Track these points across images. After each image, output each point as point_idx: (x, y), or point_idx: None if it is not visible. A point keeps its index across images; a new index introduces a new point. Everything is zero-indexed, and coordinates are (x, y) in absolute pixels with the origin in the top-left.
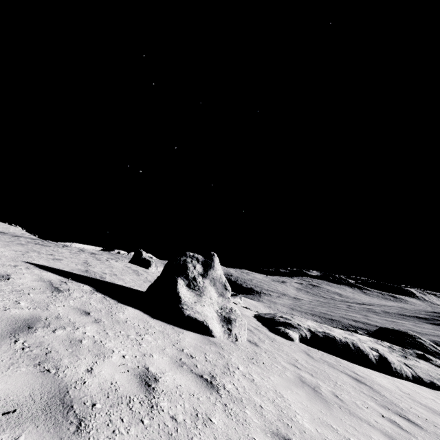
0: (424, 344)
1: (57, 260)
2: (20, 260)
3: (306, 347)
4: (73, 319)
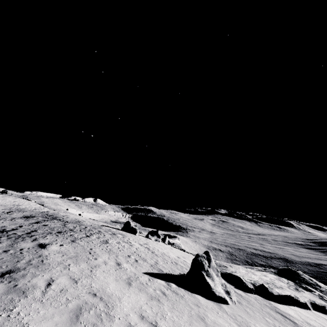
0: (306, 278)
1: (138, 262)
2: (142, 273)
3: (253, 296)
4: (201, 311)
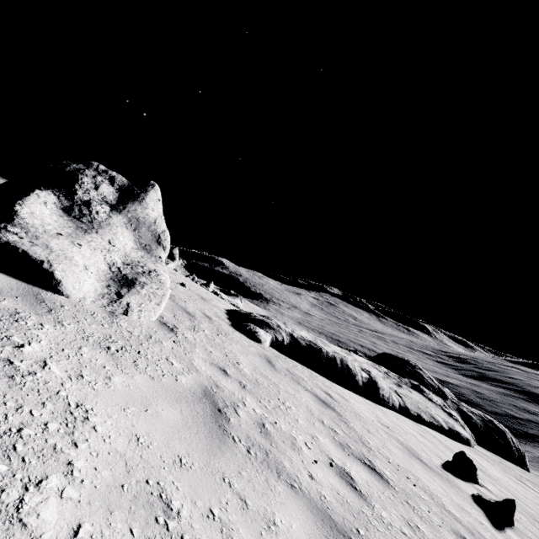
0: (423, 375)
1: None
2: None
3: (277, 354)
4: None
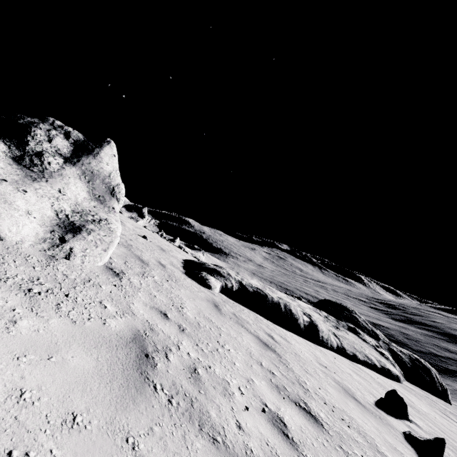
0: (358, 319)
1: None
2: None
3: (225, 299)
4: None
